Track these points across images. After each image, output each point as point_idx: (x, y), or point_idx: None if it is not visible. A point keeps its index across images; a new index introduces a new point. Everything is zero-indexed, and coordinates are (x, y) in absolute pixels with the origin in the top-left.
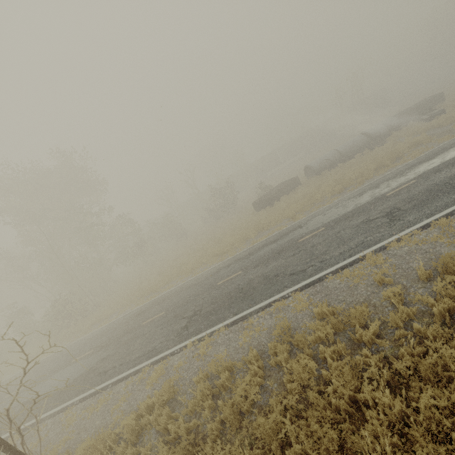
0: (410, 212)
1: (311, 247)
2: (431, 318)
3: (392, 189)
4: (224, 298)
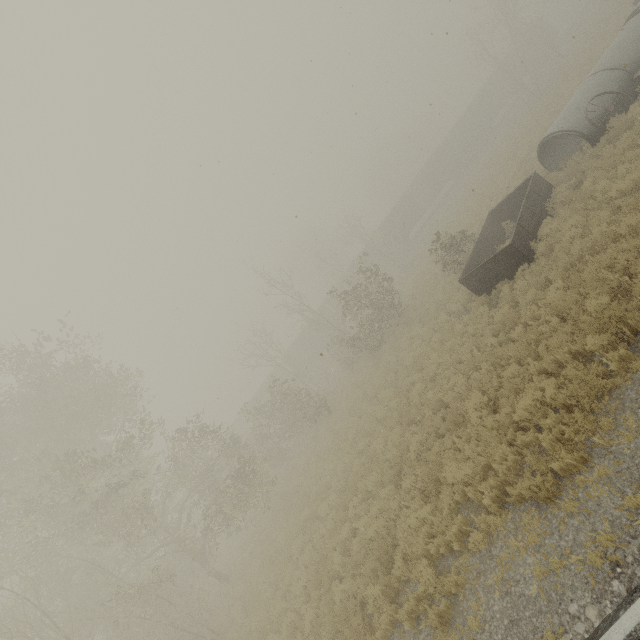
0: None
1: None
2: None
3: None
4: None
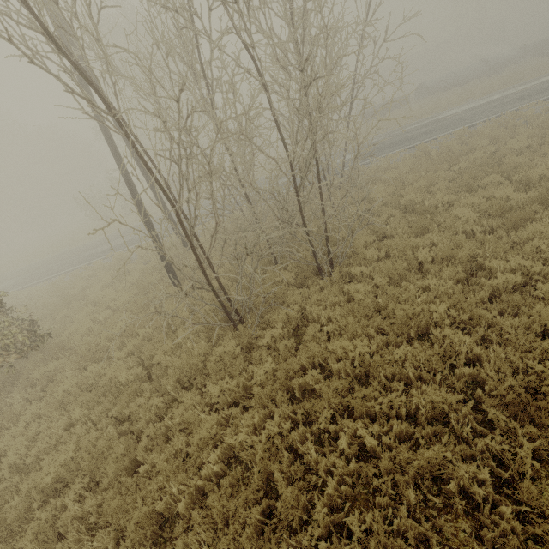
0: (535, 95)
1: (456, 118)
2: None
3: (520, 90)
4: (389, 145)
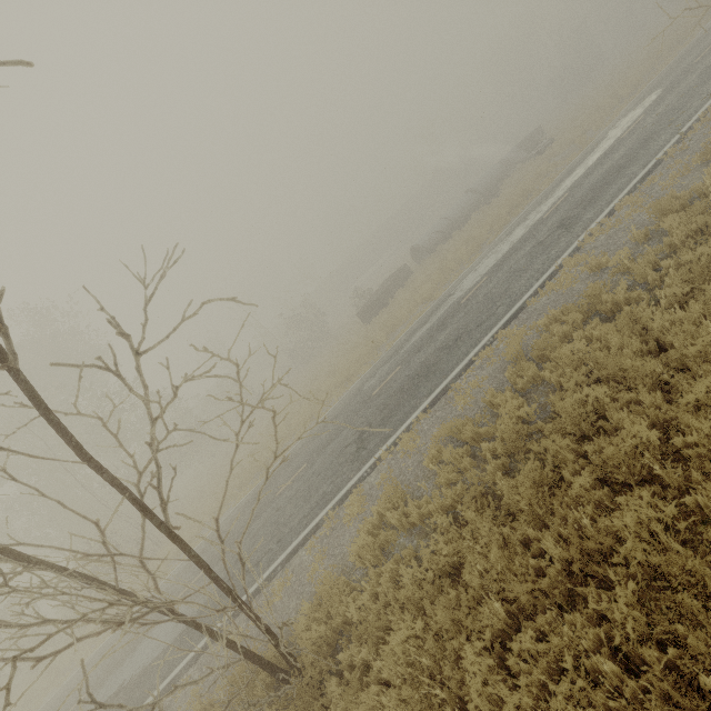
0: (584, 212)
1: (483, 296)
2: (674, 257)
3: (546, 211)
4: (396, 396)
